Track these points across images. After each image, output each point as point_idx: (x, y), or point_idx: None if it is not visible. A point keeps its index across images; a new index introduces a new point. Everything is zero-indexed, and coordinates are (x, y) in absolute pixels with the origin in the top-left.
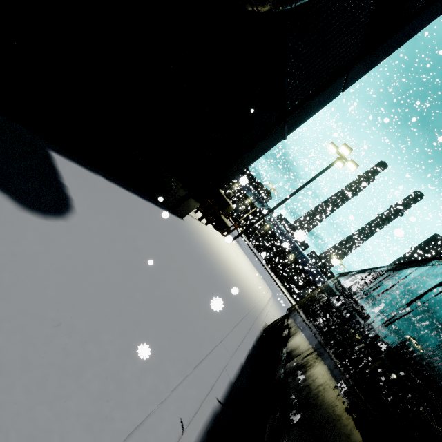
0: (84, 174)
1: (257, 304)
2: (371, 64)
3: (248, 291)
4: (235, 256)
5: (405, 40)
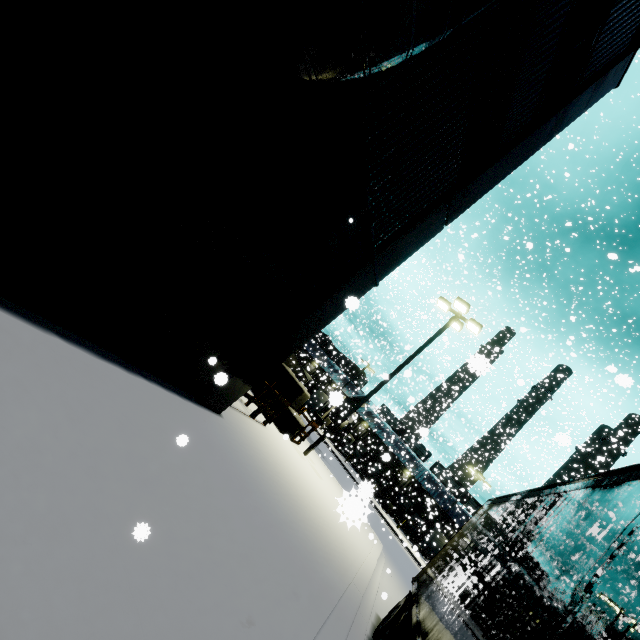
0: (18, 329)
1: (357, 573)
2: (476, 194)
3: (339, 547)
4: (315, 478)
5: (511, 169)
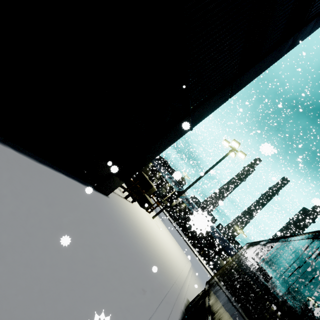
0: None
1: (177, 278)
2: (247, 80)
3: (168, 265)
4: (158, 230)
5: (266, 67)
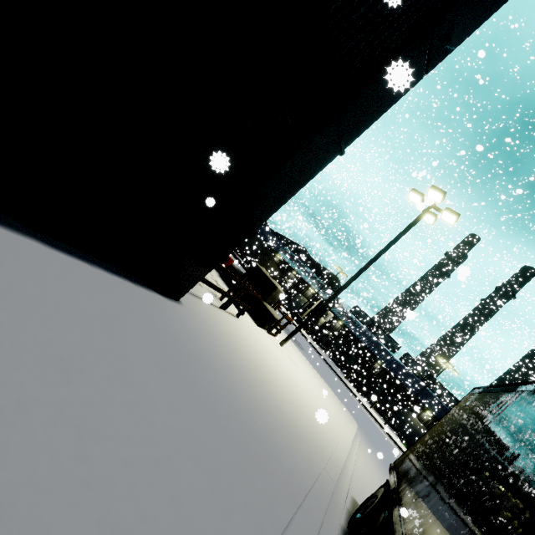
0: None
1: (330, 458)
2: (466, 26)
3: (310, 433)
4: (290, 366)
5: None
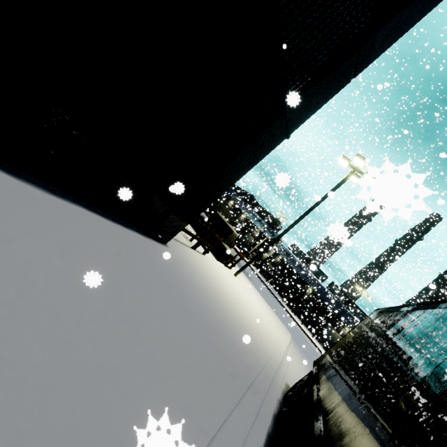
0: None
1: (271, 356)
2: (385, 42)
3: (258, 339)
4: (242, 291)
5: (422, 14)
